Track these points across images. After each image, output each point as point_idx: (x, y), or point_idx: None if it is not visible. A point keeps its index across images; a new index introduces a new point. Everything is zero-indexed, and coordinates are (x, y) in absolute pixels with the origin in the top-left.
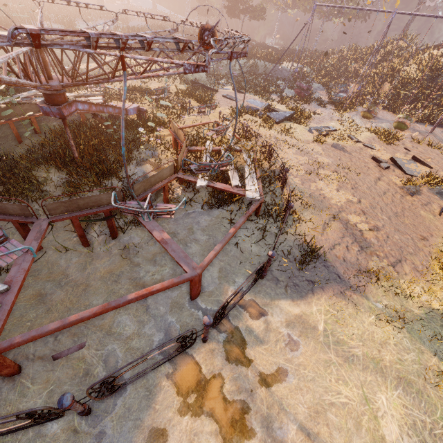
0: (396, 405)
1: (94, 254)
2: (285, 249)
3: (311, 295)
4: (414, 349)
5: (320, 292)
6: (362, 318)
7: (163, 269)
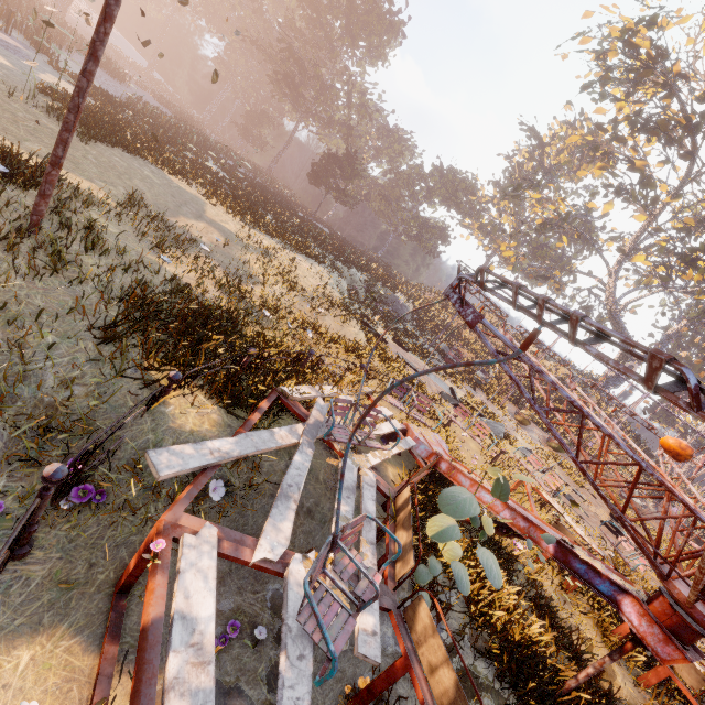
0: None
1: None
2: None
3: None
4: None
5: None
6: None
7: None
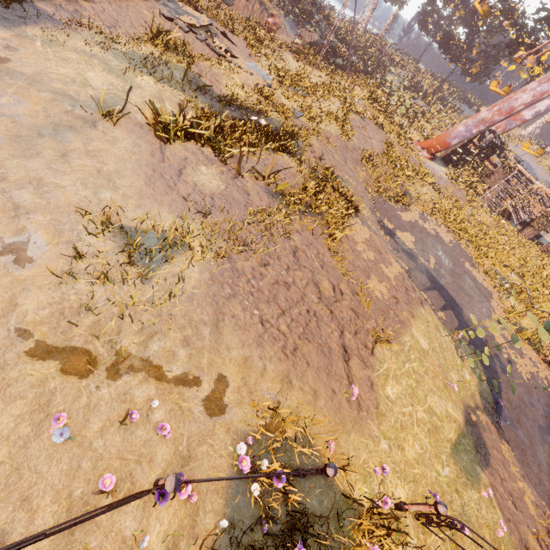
0: (101, 78)
1: None
2: None
3: (25, 27)
4: (117, 62)
5: (33, 25)
6: (75, 42)
7: None
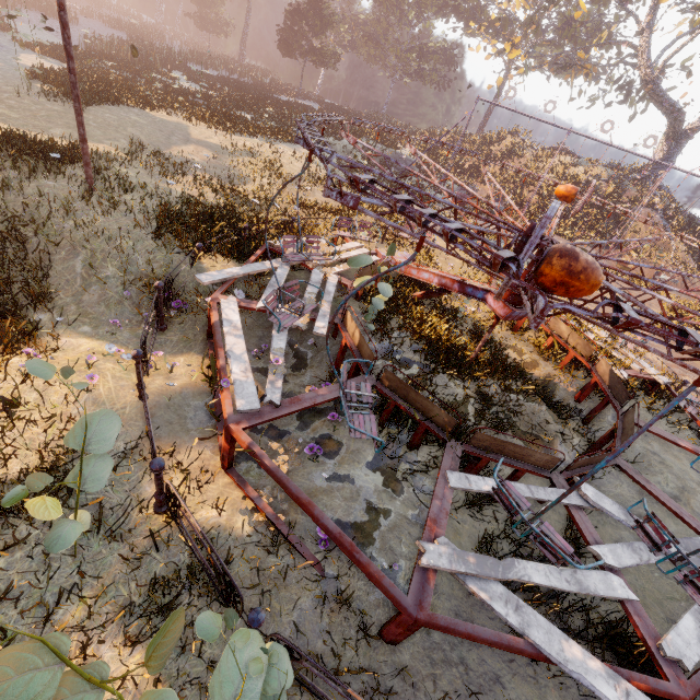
0: None
1: (589, 480)
2: (694, 426)
3: None
4: None
5: None
6: None
7: (665, 476)
